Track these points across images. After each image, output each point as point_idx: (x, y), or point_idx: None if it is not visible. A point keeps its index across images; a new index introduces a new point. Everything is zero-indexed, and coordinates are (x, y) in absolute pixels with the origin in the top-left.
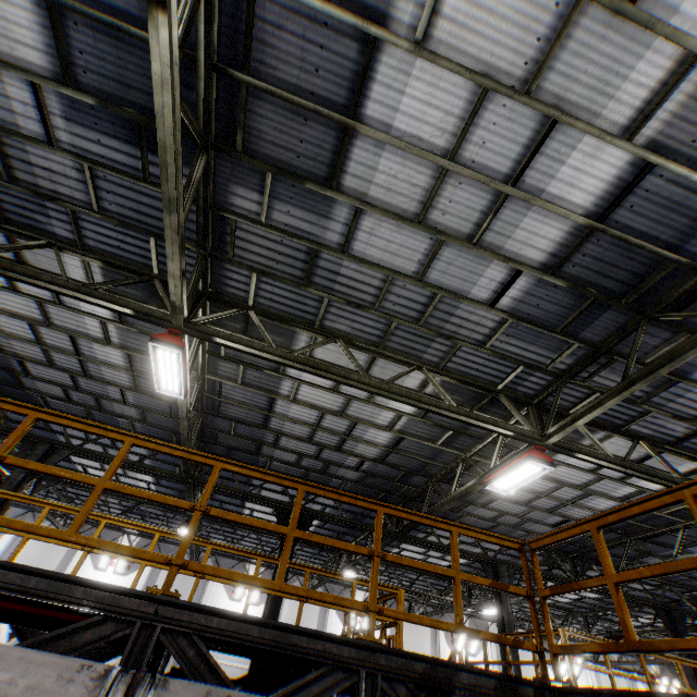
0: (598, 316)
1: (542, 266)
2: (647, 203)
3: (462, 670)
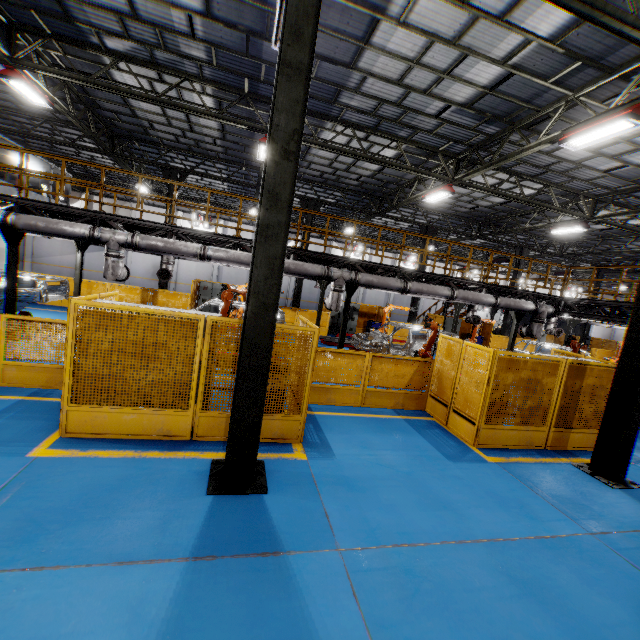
0: None
1: (639, 164)
2: None
3: (543, 295)
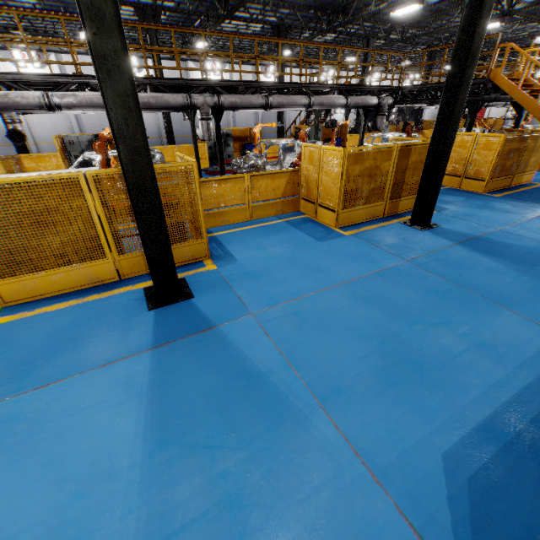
0: None
1: None
2: None
3: (385, 87)
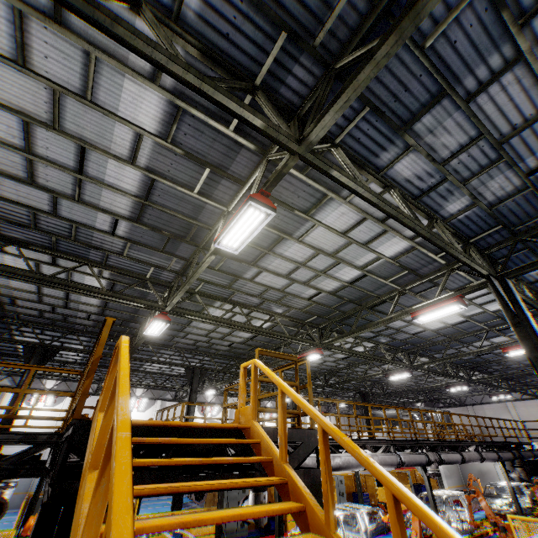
0: (179, 245)
1: (130, 217)
2: (166, 195)
3: (1, 434)
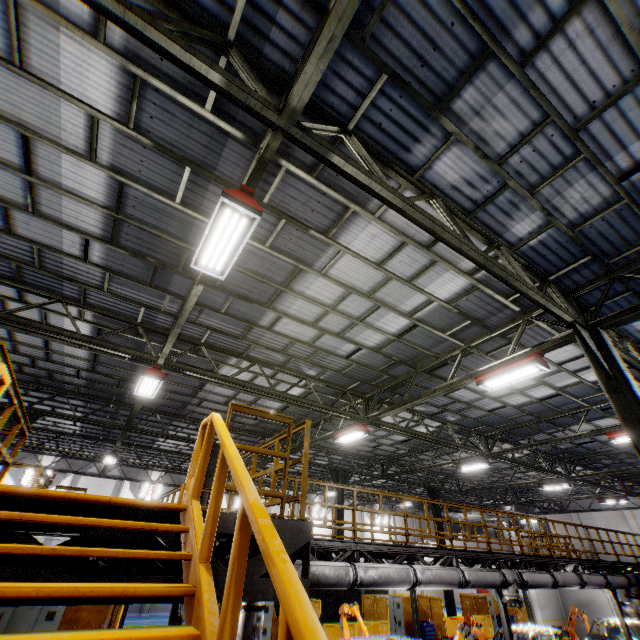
0: (171, 278)
1: (104, 237)
2: (143, 206)
3: None
